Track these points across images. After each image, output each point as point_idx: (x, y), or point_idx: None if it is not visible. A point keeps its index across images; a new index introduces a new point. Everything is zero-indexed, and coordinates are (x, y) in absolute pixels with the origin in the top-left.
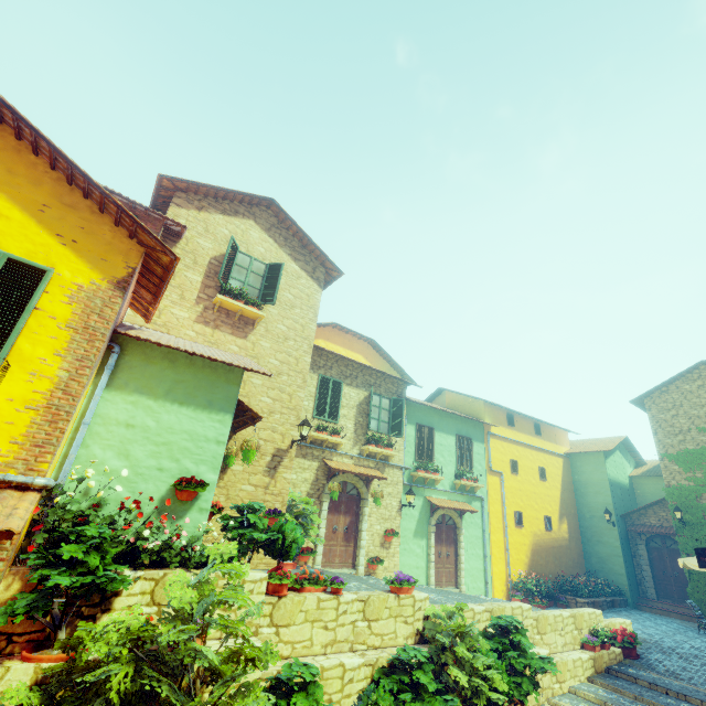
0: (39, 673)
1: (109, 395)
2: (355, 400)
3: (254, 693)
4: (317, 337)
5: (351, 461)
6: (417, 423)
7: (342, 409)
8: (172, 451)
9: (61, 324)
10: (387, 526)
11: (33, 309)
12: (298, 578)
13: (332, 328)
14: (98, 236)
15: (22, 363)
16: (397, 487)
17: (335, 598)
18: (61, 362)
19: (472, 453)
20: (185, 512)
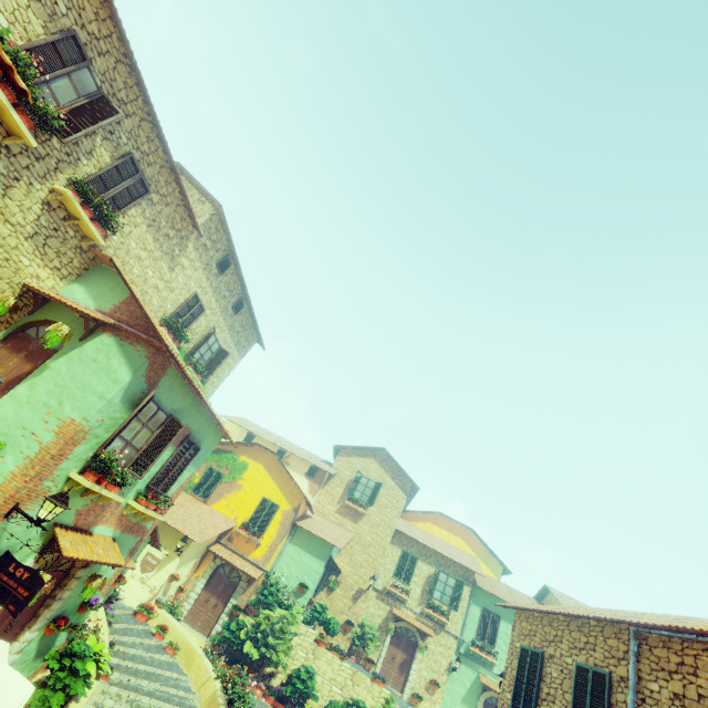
0: (253, 622)
1: (290, 545)
2: (426, 573)
3: (285, 645)
4: (426, 520)
5: (414, 615)
6: (483, 606)
7: (414, 577)
8: (302, 571)
9: (278, 522)
10: (434, 677)
11: (274, 517)
12: (331, 645)
13: (439, 514)
14: (293, 493)
15: (268, 533)
16: (449, 650)
17: (341, 661)
18: (276, 534)
19: None
20: (300, 597)
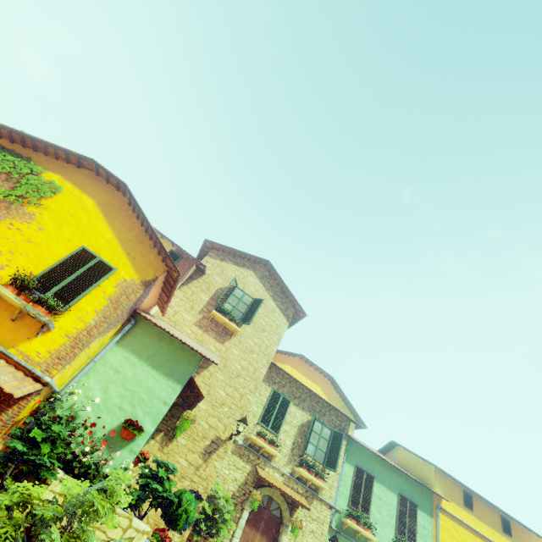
0: None
1: (116, 348)
2: (298, 421)
3: None
4: (285, 362)
5: (281, 478)
6: (356, 464)
7: (285, 425)
8: (133, 398)
9: (106, 296)
10: None
11: (98, 286)
12: None
13: (300, 358)
14: (147, 258)
15: (77, 311)
16: (322, 526)
17: None
18: (95, 316)
19: (416, 524)
20: (121, 448)
